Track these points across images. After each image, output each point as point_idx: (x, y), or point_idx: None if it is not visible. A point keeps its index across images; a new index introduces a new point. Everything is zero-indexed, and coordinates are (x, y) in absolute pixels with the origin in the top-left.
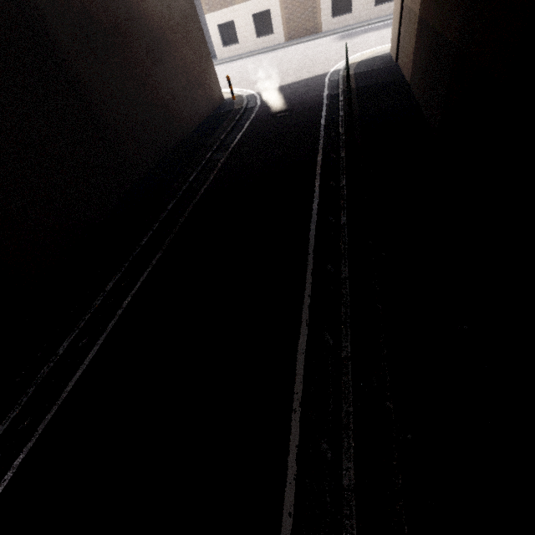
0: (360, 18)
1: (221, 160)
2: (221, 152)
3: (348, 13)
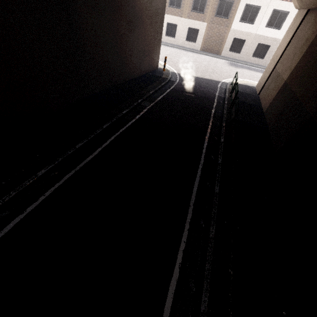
0: (242, 59)
1: (146, 107)
2: (148, 102)
3: (237, 53)
